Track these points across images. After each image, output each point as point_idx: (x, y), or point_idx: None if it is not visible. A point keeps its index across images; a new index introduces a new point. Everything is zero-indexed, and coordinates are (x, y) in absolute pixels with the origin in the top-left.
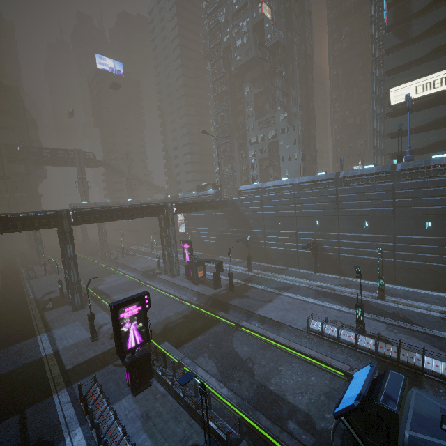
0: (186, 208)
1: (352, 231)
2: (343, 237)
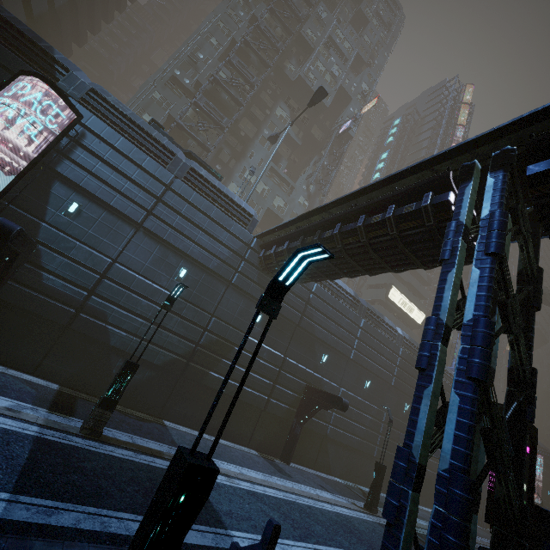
0: None
1: None
2: None
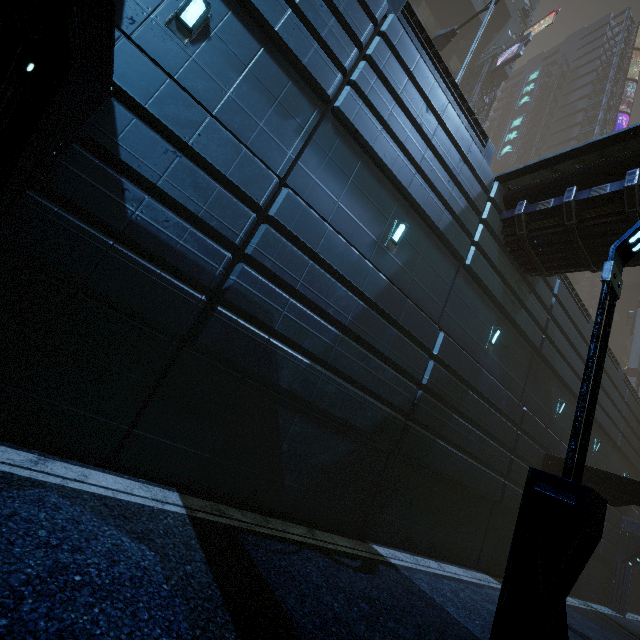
0: None
1: (639, 509)
2: (638, 521)
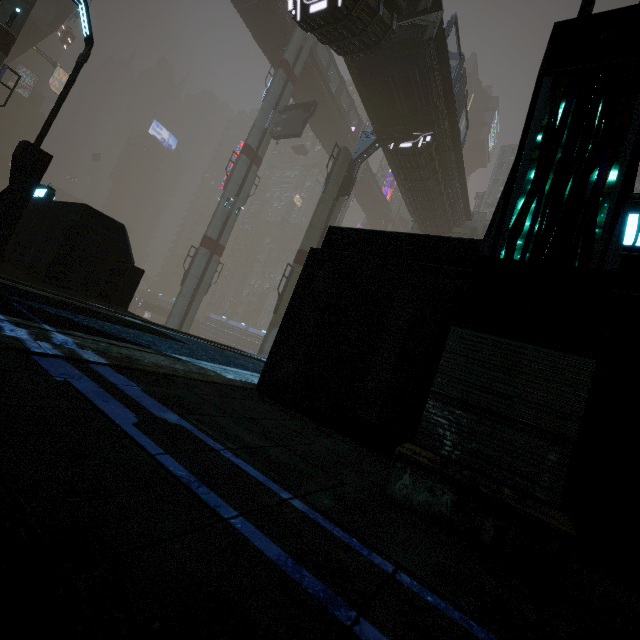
0: (151, 308)
1: None
2: None
